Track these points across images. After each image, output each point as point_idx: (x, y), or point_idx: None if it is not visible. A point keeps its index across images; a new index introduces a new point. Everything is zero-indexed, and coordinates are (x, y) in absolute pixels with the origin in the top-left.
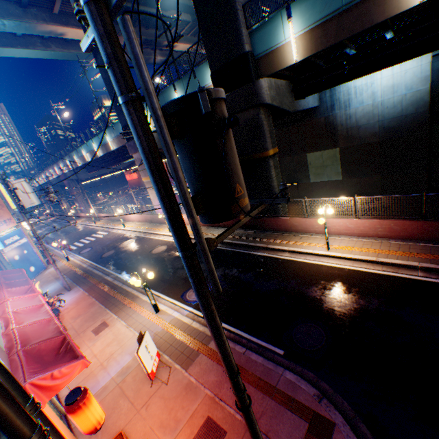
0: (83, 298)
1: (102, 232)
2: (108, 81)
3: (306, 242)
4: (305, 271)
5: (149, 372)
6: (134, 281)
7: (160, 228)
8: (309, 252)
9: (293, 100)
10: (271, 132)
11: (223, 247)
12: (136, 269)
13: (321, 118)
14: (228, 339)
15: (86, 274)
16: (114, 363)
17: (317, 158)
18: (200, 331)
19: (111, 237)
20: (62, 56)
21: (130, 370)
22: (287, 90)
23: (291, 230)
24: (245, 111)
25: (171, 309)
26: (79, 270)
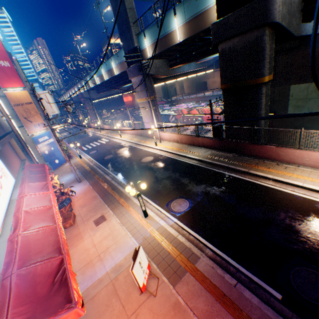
0: (88, 190)
1: (105, 139)
2: (115, 10)
3: (293, 173)
4: (295, 204)
5: (141, 286)
6: (129, 190)
7: (148, 142)
8: (297, 184)
9: (300, 22)
10: (270, 56)
11: (202, 165)
12: (129, 173)
13: (318, 47)
14: (216, 263)
15: (91, 171)
16: (109, 257)
17: (301, 90)
18: (186, 247)
19: (111, 144)
20: None
21: (122, 269)
22: (297, 10)
23: (273, 159)
24: (247, 32)
25: (157, 217)
26: (87, 167)
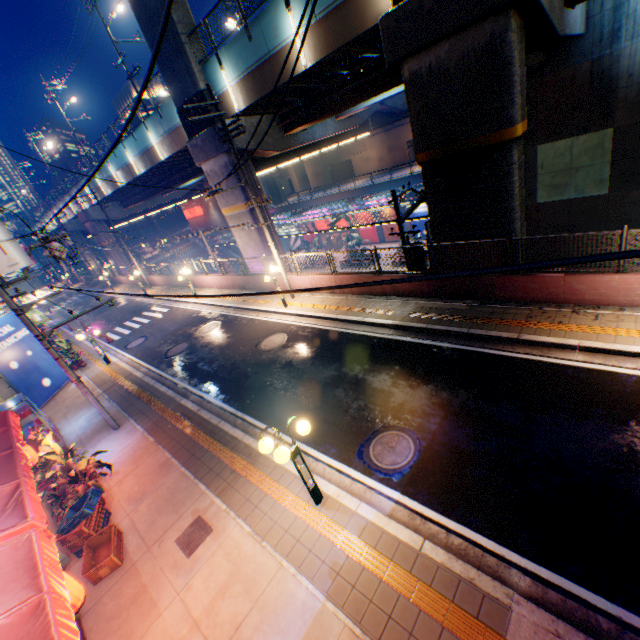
0: (145, 448)
1: (159, 308)
2: (140, 7)
3: (620, 328)
4: None
5: None
6: (269, 448)
7: (264, 300)
8: None
9: (562, 6)
10: (521, 80)
11: (408, 337)
12: (238, 383)
13: (582, 64)
14: (561, 620)
15: (143, 394)
16: None
17: (559, 153)
18: (458, 578)
19: (176, 318)
20: None
21: None
22: None
23: (562, 301)
24: (469, 28)
25: (349, 496)
26: (130, 384)
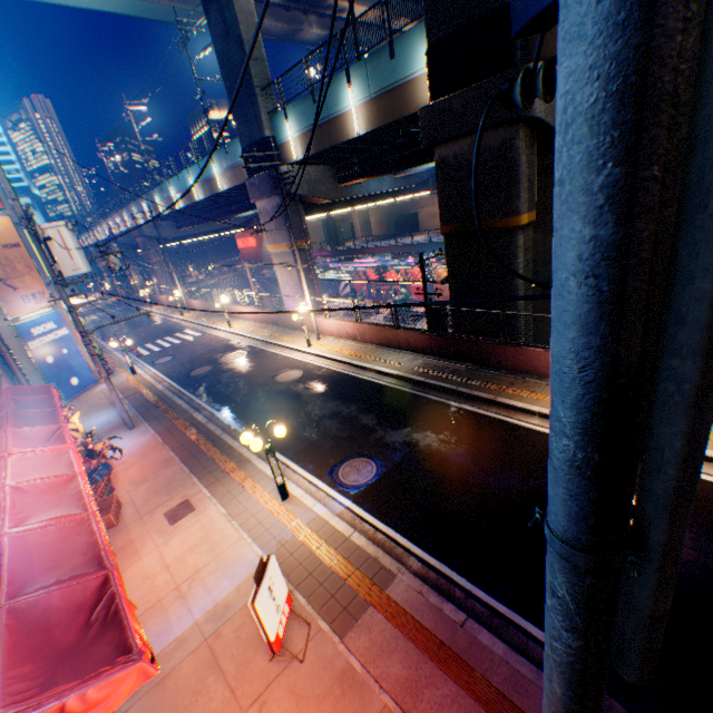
0: (153, 446)
1: (192, 331)
2: (224, 59)
3: None
4: None
5: (272, 639)
6: (248, 440)
7: (292, 338)
8: None
9: None
10: (530, 178)
11: (406, 387)
12: (248, 406)
13: None
14: (427, 584)
15: (161, 403)
16: (200, 590)
17: None
18: (368, 556)
19: (207, 343)
20: (148, 11)
21: (231, 613)
22: None
23: (542, 374)
24: (486, 131)
25: (310, 497)
26: (151, 394)
